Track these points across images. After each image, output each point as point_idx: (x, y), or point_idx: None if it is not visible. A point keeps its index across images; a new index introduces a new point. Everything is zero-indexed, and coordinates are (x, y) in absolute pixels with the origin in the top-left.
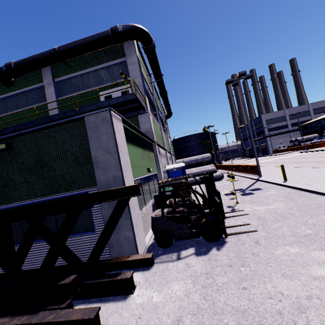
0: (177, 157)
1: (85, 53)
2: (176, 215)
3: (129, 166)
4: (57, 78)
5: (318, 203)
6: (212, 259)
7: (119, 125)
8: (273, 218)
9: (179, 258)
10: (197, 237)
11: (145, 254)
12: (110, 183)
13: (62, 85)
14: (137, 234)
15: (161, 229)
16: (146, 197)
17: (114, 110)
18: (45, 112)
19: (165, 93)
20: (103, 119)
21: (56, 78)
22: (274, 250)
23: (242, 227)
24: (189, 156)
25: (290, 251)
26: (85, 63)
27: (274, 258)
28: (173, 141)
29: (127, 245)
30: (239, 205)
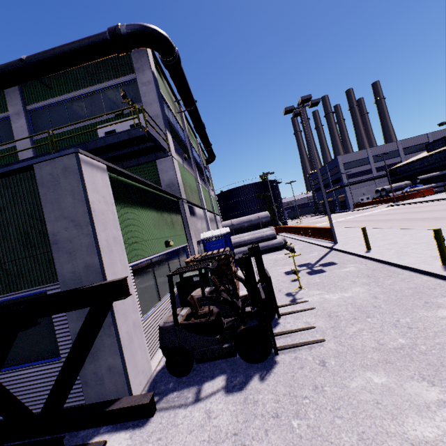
0: (226, 217)
1: (71, 66)
2: (198, 322)
3: (119, 245)
4: (30, 105)
5: (414, 287)
6: (249, 400)
7: (98, 178)
8: (350, 314)
9: (198, 399)
10: (232, 356)
11: (141, 395)
12: (80, 277)
13: (38, 115)
14: (130, 360)
15: (174, 346)
16: (163, 287)
17: (85, 153)
18: (14, 157)
19: (202, 127)
20: (65, 169)
21: (28, 105)
22: (348, 380)
23: (303, 332)
24: (242, 215)
25: (373, 382)
26: (74, 82)
27: (348, 398)
28: (221, 194)
29: (112, 380)
30: (303, 291)
